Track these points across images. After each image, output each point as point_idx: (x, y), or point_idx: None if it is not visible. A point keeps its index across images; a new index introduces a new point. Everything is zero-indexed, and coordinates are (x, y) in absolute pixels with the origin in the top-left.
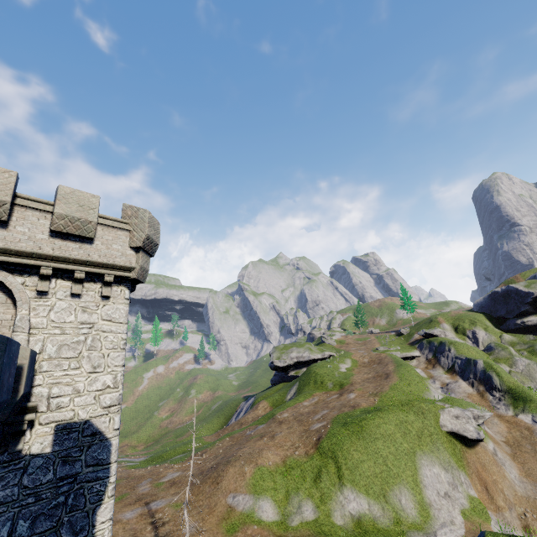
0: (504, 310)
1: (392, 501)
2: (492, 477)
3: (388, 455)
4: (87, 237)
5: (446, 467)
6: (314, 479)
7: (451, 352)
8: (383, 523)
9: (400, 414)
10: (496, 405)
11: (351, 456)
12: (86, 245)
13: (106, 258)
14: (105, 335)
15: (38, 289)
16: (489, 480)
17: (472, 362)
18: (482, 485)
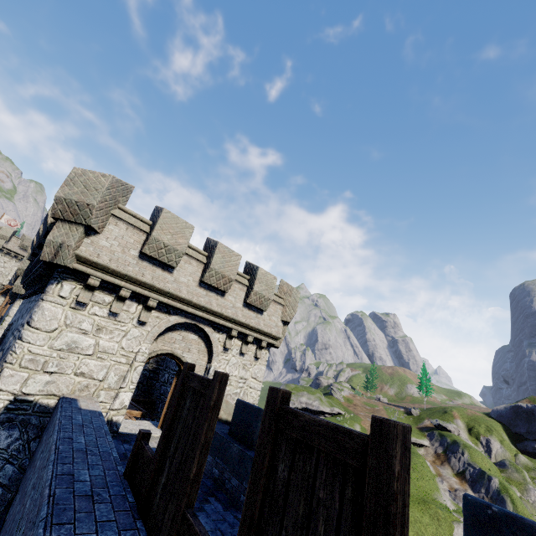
0: (525, 428)
1: None
2: None
3: None
4: (263, 310)
5: None
6: None
7: (464, 456)
8: None
9: (416, 512)
10: None
11: None
12: (259, 315)
13: (267, 328)
14: (250, 390)
15: (226, 346)
16: None
17: (487, 476)
18: None
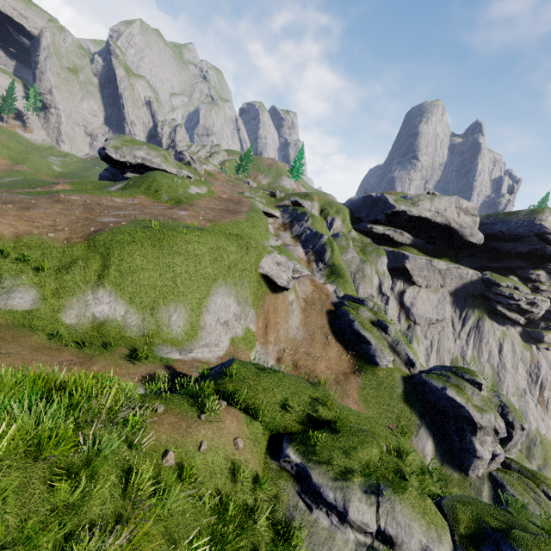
0: (366, 213)
1: (160, 315)
2: (278, 319)
3: (183, 273)
4: None
5: (241, 302)
6: (58, 269)
7: (307, 223)
8: (133, 332)
9: (222, 241)
10: (315, 273)
11: (133, 260)
12: None
13: None
14: None
15: None
16: (273, 321)
17: (319, 235)
18: (265, 323)
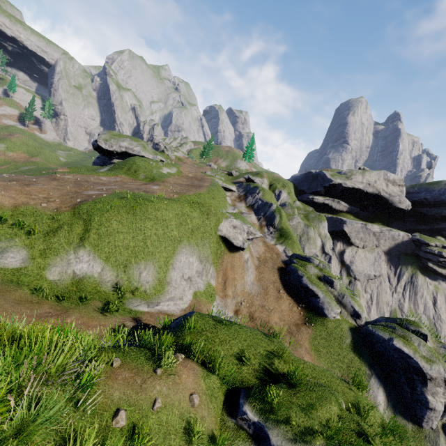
0: (308, 186)
1: (132, 272)
2: (235, 275)
3: (153, 235)
4: None
5: (203, 260)
6: (46, 232)
7: (259, 195)
8: (107, 287)
9: (186, 208)
10: (266, 235)
11: (110, 224)
12: None
13: None
14: None
15: None
16: (231, 277)
17: (269, 204)
18: (224, 279)
